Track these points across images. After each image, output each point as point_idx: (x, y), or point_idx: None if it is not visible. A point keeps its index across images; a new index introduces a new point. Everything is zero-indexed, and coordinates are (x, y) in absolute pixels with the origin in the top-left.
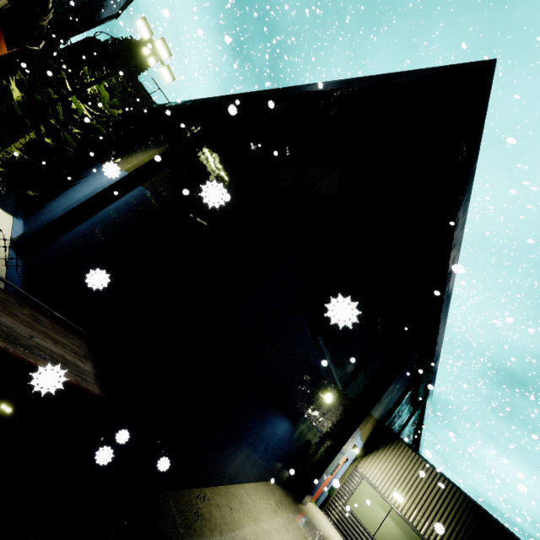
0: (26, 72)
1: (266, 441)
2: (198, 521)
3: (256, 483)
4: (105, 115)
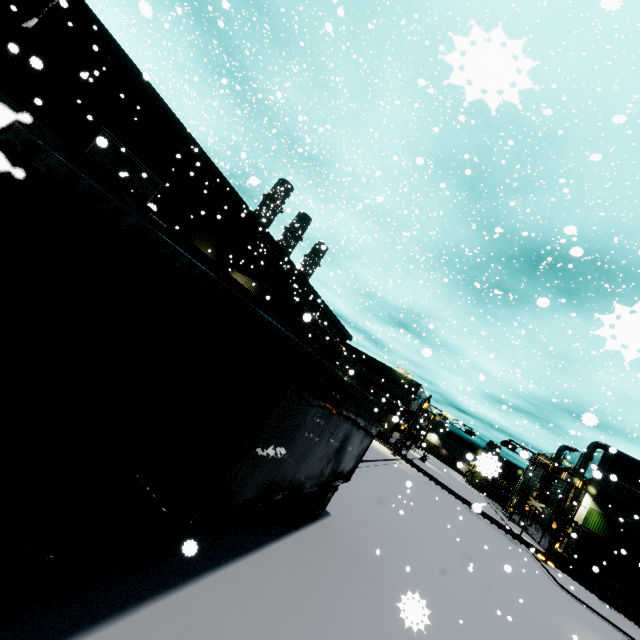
0: None
1: None
2: None
3: None
4: None
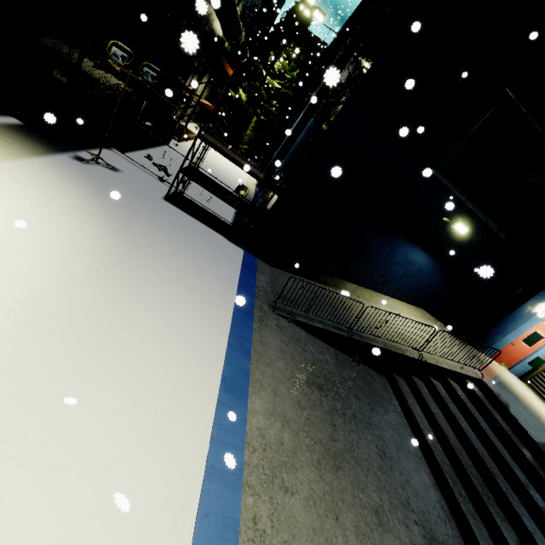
0: (247, 81)
1: (402, 265)
2: (343, 288)
3: (405, 303)
4: (289, 80)
